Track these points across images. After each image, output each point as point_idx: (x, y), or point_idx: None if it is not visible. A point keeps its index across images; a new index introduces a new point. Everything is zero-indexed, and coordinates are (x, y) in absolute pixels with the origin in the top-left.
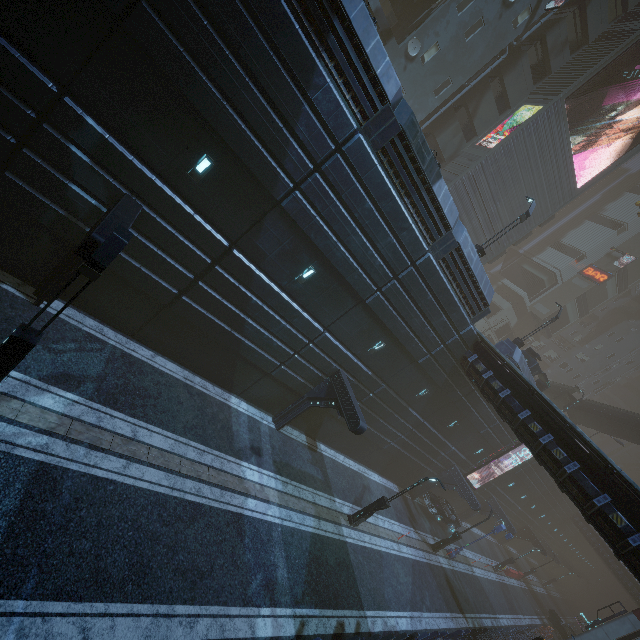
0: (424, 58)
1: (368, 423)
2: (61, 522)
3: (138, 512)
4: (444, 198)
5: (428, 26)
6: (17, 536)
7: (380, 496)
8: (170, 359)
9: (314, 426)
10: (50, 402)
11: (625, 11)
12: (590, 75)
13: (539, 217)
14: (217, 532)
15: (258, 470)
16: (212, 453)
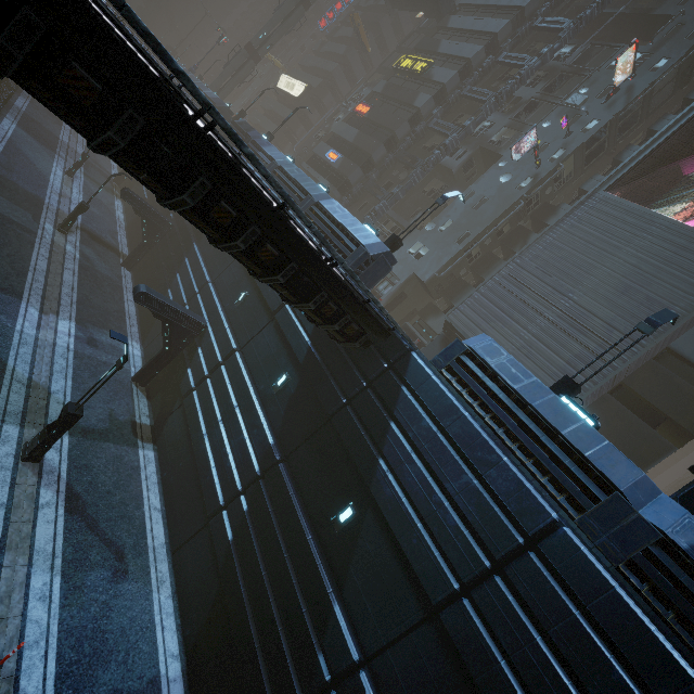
0: (443, 230)
1: (207, 424)
2: (8, 226)
3: (16, 249)
4: (309, 185)
5: (440, 216)
6: (0, 215)
7: (117, 626)
8: (138, 311)
9: (165, 415)
10: (70, 248)
11: (688, 142)
12: (627, 167)
13: (689, 302)
14: (4, 277)
15: (72, 334)
16: (73, 303)
